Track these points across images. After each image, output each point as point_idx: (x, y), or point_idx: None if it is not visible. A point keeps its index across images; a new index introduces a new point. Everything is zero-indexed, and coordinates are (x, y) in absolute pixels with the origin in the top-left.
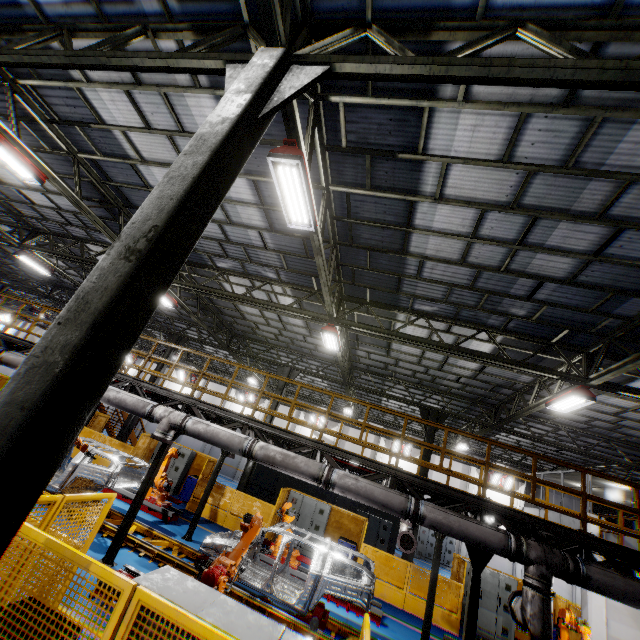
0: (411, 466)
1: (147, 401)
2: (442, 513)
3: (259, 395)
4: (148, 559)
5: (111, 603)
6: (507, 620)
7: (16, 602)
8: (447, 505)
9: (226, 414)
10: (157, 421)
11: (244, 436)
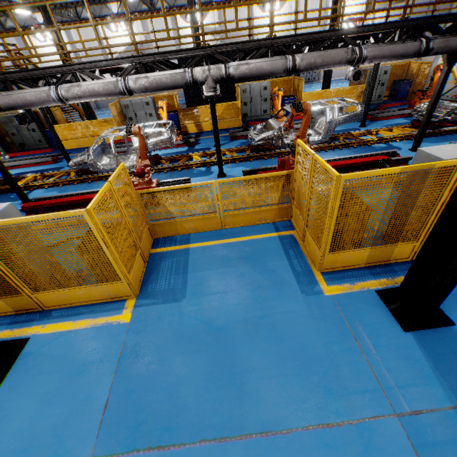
0: (282, 17)
1: (179, 72)
2: (445, 40)
3: (270, 8)
4: (227, 164)
5: (449, 171)
6: (381, 91)
7: (391, 194)
8: (408, 34)
9: (248, 46)
10: (202, 84)
11: (282, 58)
